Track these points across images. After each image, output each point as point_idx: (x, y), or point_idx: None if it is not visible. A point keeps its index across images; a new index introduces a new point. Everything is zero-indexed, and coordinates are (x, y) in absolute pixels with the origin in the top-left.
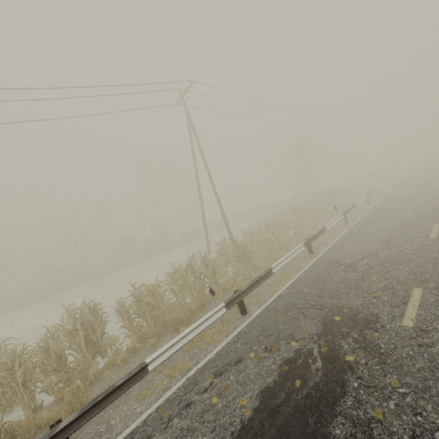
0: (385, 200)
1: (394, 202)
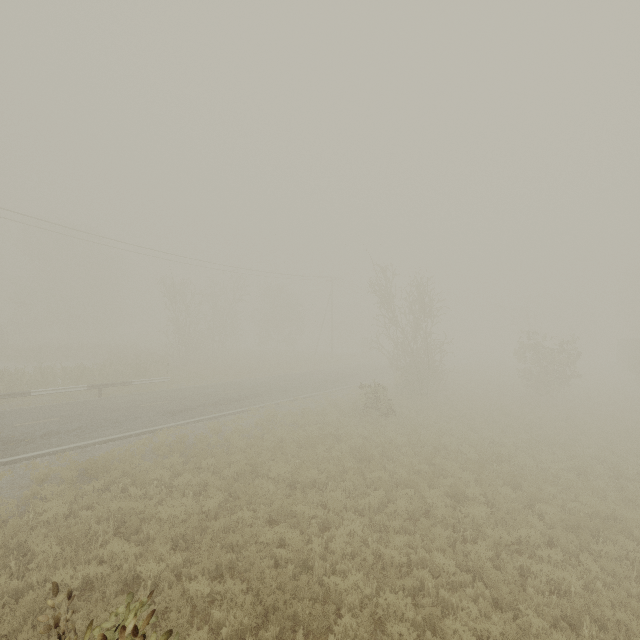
0: (93, 400)
1: (66, 406)
